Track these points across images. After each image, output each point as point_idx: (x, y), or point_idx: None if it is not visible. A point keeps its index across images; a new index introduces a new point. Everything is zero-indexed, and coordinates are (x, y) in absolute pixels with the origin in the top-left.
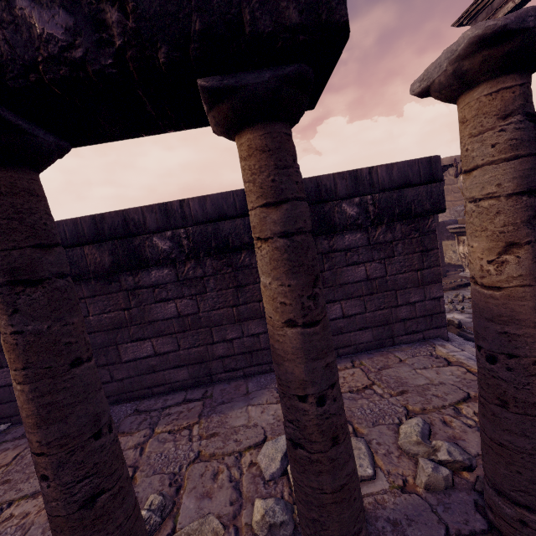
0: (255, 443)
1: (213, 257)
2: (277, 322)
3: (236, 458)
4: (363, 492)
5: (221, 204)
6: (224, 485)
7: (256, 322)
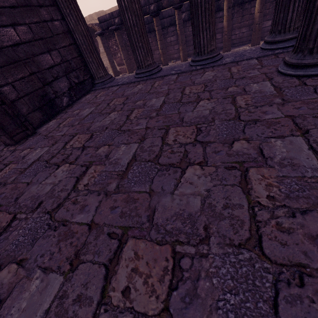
0: None
1: (237, 6)
2: (256, 13)
3: None
4: None
5: None
6: None
7: (244, 28)
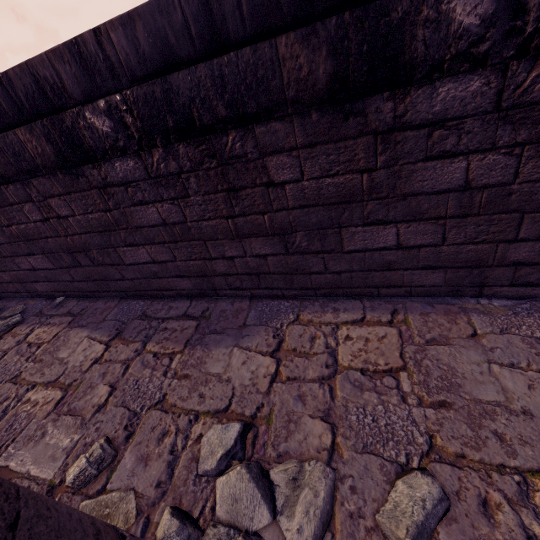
0: (215, 408)
1: (186, 141)
2: None
3: (190, 422)
4: None
5: (162, 31)
6: (164, 454)
7: (261, 240)
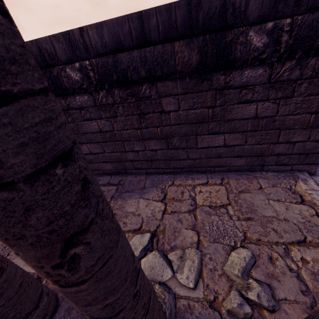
0: (133, 229)
1: (119, 87)
2: None
3: None
4: (183, 294)
5: (117, 33)
6: None
7: (155, 141)
